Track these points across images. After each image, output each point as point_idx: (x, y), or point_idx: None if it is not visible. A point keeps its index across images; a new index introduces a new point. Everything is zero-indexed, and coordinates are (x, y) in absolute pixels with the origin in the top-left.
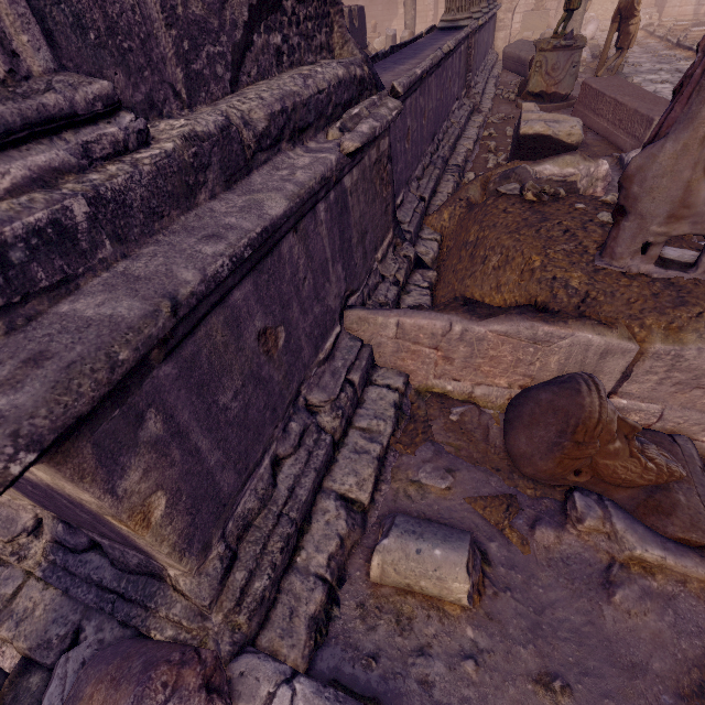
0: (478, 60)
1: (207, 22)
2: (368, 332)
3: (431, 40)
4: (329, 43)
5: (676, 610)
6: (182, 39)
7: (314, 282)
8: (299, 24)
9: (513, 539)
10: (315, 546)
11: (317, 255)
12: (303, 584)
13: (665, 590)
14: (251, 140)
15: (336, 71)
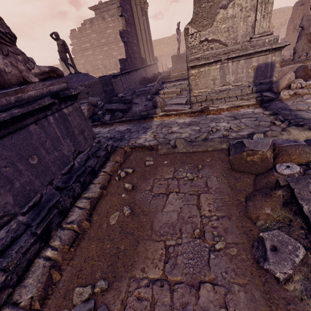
0: None
1: None
2: None
3: None
4: None
5: None
6: None
7: None
8: None
9: None
10: None
11: None
12: None
13: None
14: None
15: None
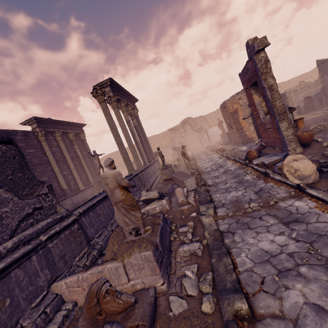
0: (149, 175)
1: (2, 230)
2: (59, 289)
3: None
4: (56, 211)
5: None
6: None
7: (29, 279)
8: (41, 213)
9: None
10: None
11: (32, 270)
12: None
13: None
14: (5, 251)
15: (48, 221)
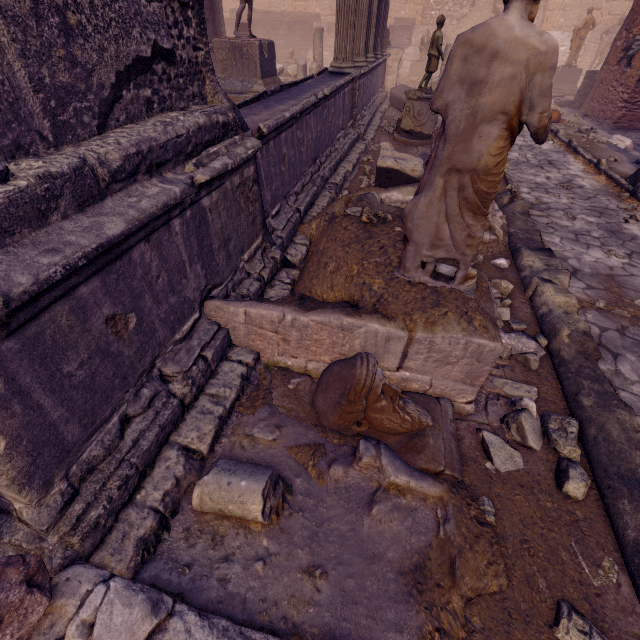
0: (366, 98)
1: (74, 86)
2: (224, 318)
3: (317, 82)
4: (202, 92)
5: (415, 518)
6: (49, 99)
7: (169, 279)
8: (170, 80)
9: (314, 475)
10: (154, 486)
11: (173, 258)
12: (138, 514)
13: (411, 505)
14: (106, 175)
15: (197, 119)
